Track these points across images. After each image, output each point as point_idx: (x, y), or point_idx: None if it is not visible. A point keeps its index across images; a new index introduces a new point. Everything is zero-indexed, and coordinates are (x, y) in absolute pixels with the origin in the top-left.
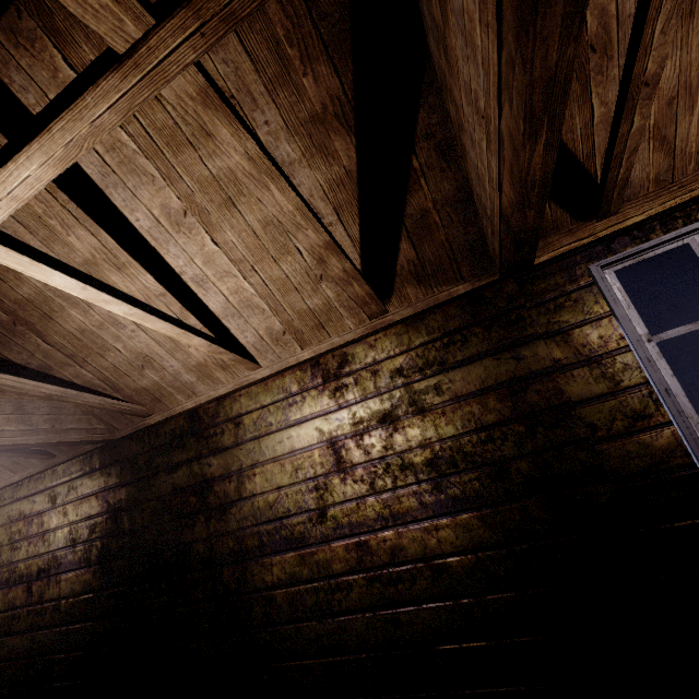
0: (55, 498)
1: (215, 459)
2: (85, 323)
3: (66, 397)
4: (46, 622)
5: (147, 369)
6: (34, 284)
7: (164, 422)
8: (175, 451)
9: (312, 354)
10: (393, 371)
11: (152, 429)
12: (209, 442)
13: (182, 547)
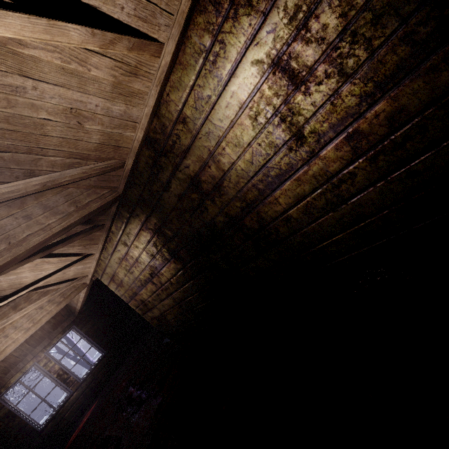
0: (125, 243)
1: (188, 160)
2: None
3: (54, 180)
4: (172, 290)
5: (85, 123)
6: None
7: (136, 162)
8: (159, 175)
9: None
10: None
11: (134, 173)
12: (174, 152)
13: (209, 225)
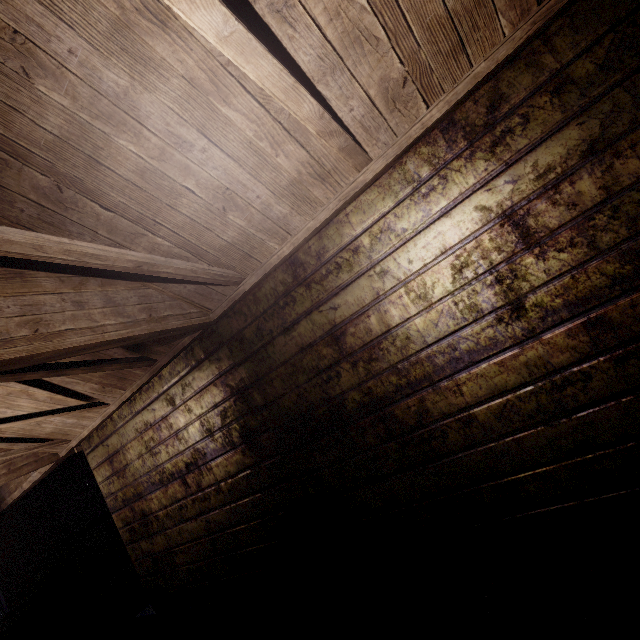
0: (172, 400)
1: (339, 299)
2: (142, 158)
3: (155, 264)
4: (213, 504)
5: (230, 212)
6: (59, 104)
7: (259, 284)
8: (285, 310)
9: (446, 107)
10: (592, 73)
11: (248, 298)
12: (324, 285)
13: (333, 401)
